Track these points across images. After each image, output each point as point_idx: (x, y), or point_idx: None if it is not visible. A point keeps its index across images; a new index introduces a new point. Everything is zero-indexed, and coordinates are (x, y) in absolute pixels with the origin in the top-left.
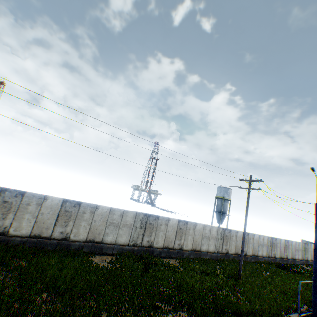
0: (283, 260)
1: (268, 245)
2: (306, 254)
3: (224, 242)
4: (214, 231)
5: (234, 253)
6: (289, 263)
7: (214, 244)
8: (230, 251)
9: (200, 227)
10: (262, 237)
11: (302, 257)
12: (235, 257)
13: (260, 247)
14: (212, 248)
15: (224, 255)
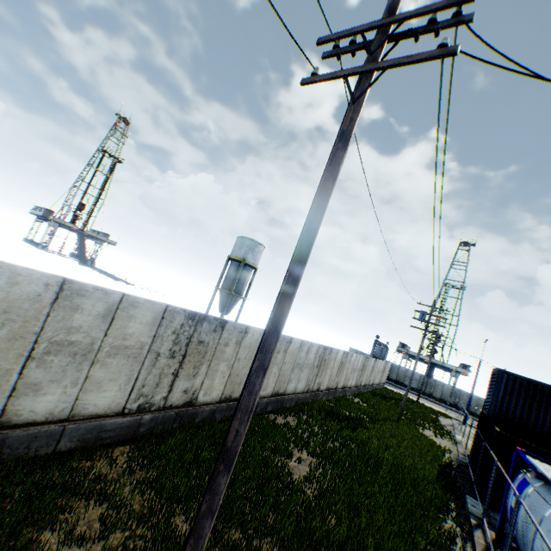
0: (329, 395)
1: (313, 367)
2: (363, 376)
3: (183, 369)
4: (138, 320)
5: (217, 400)
6: (337, 397)
7: (125, 379)
8: (202, 396)
9: (30, 293)
10: (307, 349)
11: (357, 382)
12: (219, 413)
13: (296, 373)
14: (111, 399)
15: (171, 417)
